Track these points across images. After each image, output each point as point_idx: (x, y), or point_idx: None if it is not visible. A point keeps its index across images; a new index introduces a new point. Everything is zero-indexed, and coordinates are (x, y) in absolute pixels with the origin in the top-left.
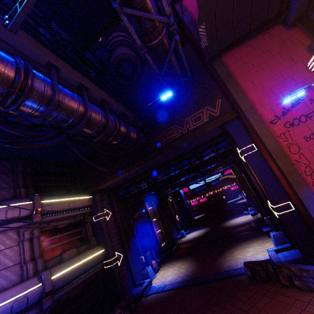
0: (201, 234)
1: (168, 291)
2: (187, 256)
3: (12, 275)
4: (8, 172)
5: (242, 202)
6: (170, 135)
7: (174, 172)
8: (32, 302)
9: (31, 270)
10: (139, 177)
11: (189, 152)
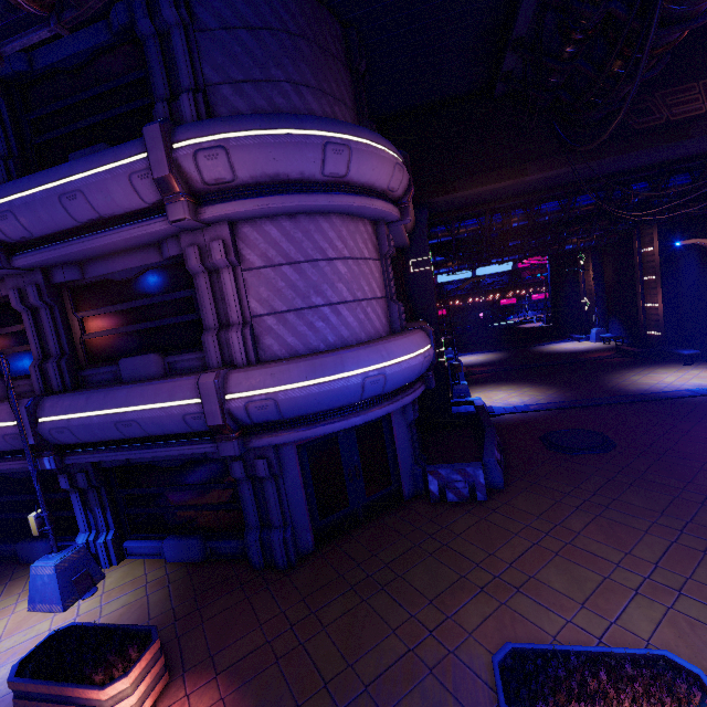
0: (496, 359)
1: (542, 411)
2: (511, 380)
3: (382, 316)
4: (345, 64)
5: (535, 327)
6: (686, 105)
7: (578, 211)
8: (425, 370)
9: (404, 317)
10: (505, 200)
11: (650, 169)
